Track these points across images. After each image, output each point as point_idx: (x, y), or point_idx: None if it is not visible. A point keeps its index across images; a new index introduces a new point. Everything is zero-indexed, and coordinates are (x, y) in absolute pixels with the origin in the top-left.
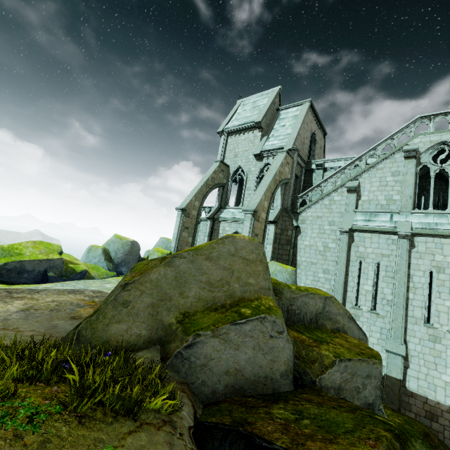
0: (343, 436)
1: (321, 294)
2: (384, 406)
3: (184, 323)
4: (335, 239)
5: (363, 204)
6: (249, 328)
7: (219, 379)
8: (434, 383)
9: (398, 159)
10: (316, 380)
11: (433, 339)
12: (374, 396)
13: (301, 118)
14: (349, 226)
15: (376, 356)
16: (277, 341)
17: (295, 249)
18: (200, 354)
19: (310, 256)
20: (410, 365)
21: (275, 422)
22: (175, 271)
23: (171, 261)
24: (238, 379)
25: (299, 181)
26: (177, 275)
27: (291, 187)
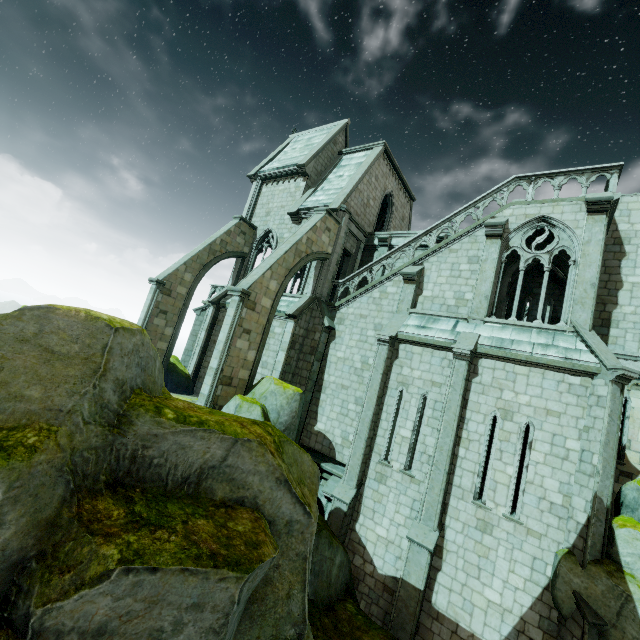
0: None
1: (231, 433)
2: None
3: None
4: None
5: (424, 302)
6: None
7: None
8: (473, 601)
9: (480, 239)
10: (36, 612)
11: (482, 526)
12: None
13: (365, 167)
14: (393, 332)
15: (246, 562)
16: None
17: (324, 363)
18: None
19: (342, 375)
20: (444, 566)
21: None
22: None
23: None
24: None
25: (352, 261)
26: None
27: (331, 267)
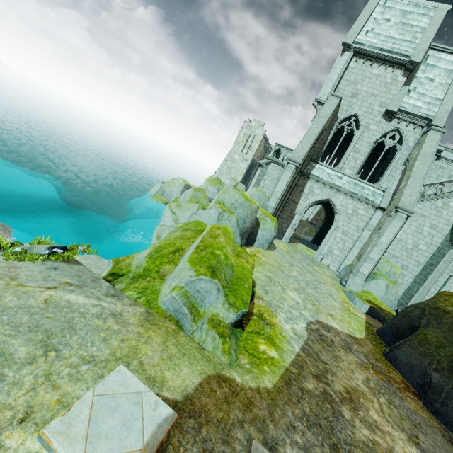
0: None
1: None
2: None
3: None
4: (428, 243)
5: None
6: None
7: None
8: None
9: None
10: None
11: None
12: None
13: None
14: None
15: None
16: None
17: None
18: None
19: (395, 249)
20: None
21: None
22: None
23: None
24: None
25: None
26: None
27: None
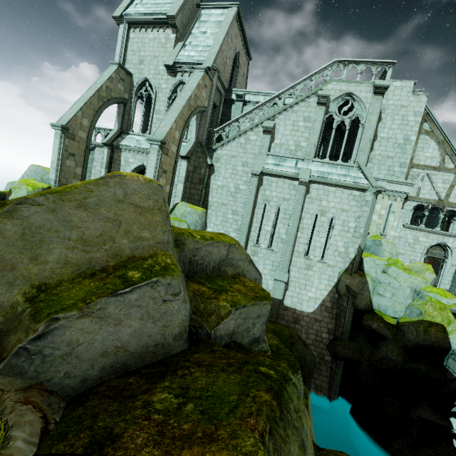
0: (225, 422)
1: (226, 241)
2: (267, 330)
3: (37, 302)
4: (246, 181)
5: (275, 147)
6: (135, 296)
7: (92, 364)
8: (302, 299)
9: (311, 104)
10: (212, 332)
11: (308, 267)
12: (261, 331)
13: (226, 27)
14: (261, 169)
15: (267, 297)
16: (171, 304)
17: (208, 190)
18: (60, 342)
19: (222, 197)
20: (289, 288)
21: (152, 422)
22: (21, 225)
23: (14, 211)
24: (120, 356)
25: (217, 112)
26: (26, 232)
27: (208, 118)
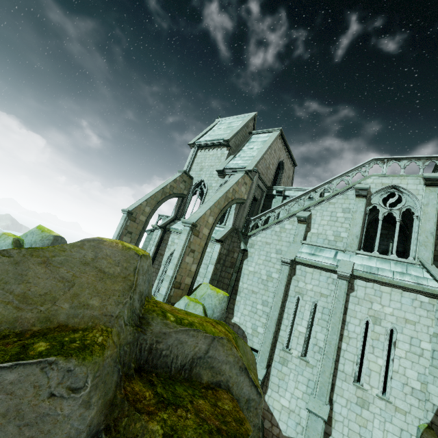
0: None
1: (210, 332)
2: None
3: None
4: (279, 269)
5: (311, 236)
6: (13, 377)
7: None
8: None
9: (350, 197)
10: None
11: (361, 403)
12: None
13: (269, 144)
14: (293, 257)
15: (240, 436)
16: (61, 404)
17: (239, 274)
18: None
19: (252, 283)
20: (333, 432)
21: None
22: None
23: None
24: None
25: (258, 204)
26: None
27: (246, 208)
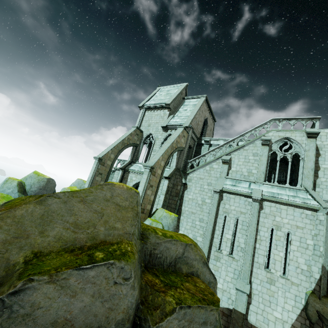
0: None
1: (183, 241)
2: None
3: (28, 264)
4: (210, 196)
5: (232, 173)
6: (93, 273)
7: None
8: (268, 318)
9: (258, 145)
10: (154, 327)
11: (270, 281)
12: None
13: (198, 107)
14: (220, 187)
15: (215, 302)
16: (121, 288)
17: (182, 201)
18: (27, 301)
19: (191, 207)
20: (252, 301)
21: None
22: (44, 209)
23: (44, 200)
24: None
25: (191, 151)
26: (44, 214)
27: (184, 154)
